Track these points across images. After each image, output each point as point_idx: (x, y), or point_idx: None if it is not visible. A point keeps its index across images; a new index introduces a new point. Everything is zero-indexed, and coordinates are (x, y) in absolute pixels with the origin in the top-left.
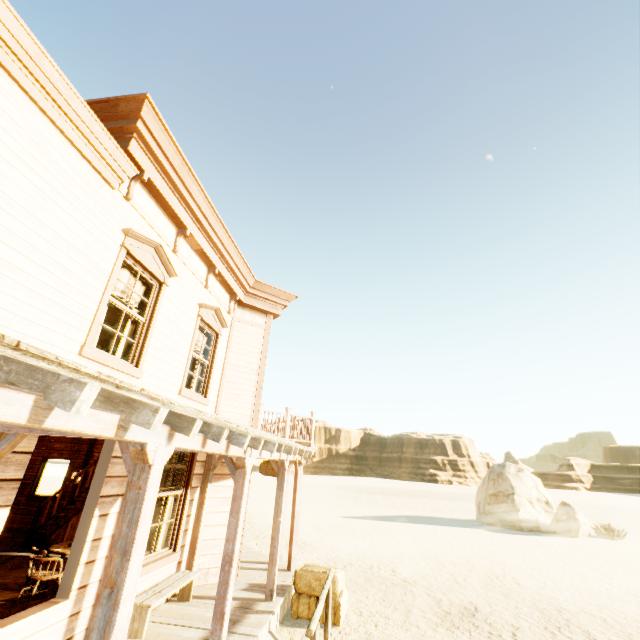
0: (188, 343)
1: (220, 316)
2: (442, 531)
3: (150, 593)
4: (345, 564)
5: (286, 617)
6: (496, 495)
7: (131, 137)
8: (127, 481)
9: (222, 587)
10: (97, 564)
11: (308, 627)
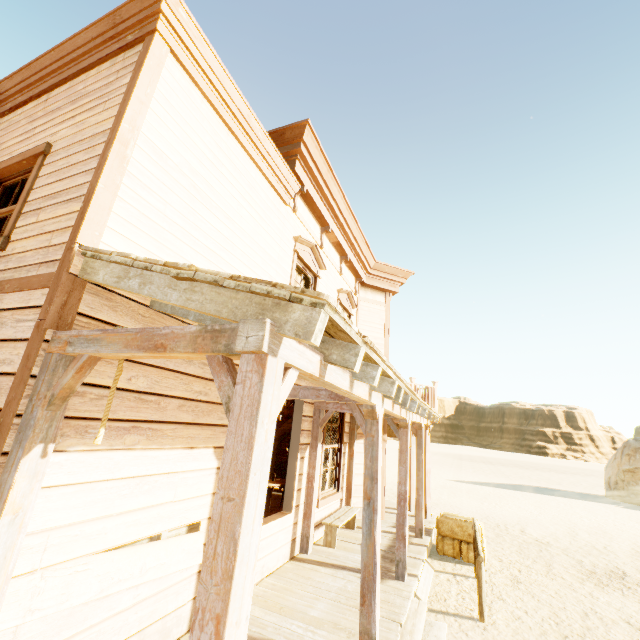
0: None
1: (351, 298)
2: (566, 502)
3: (332, 518)
4: None
5: (432, 553)
6: (632, 471)
7: (295, 159)
8: (311, 434)
9: (400, 517)
10: (302, 492)
11: (479, 555)
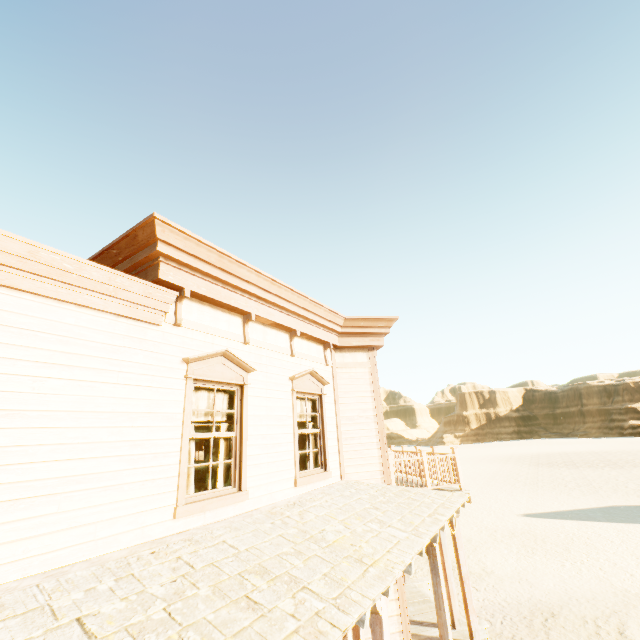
0: (290, 426)
1: (317, 376)
2: None
3: None
4: (545, 615)
5: None
6: None
7: (159, 262)
8: None
9: None
10: None
11: None
